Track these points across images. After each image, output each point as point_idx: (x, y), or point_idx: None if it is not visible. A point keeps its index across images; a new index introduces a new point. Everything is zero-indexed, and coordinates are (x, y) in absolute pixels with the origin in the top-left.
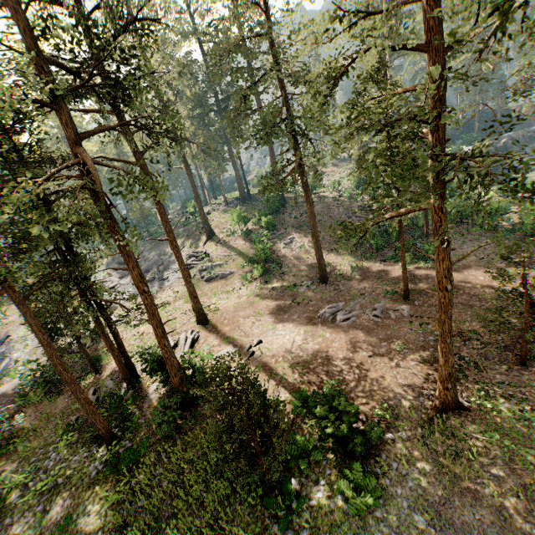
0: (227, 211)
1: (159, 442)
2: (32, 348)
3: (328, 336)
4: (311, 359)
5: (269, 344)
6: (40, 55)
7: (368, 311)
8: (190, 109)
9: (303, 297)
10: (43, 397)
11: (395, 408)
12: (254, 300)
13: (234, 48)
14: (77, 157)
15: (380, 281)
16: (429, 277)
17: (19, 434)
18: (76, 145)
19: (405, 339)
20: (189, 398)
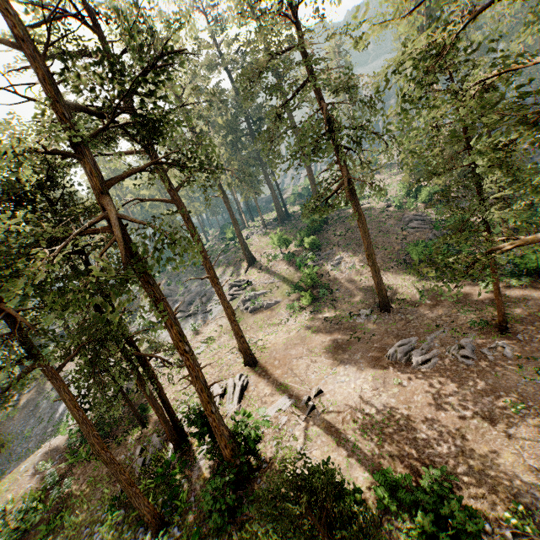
0: (266, 234)
1: (211, 533)
2: (85, 390)
3: (405, 385)
4: (389, 420)
5: (331, 395)
6: (60, 102)
7: (452, 349)
8: (222, 137)
9: (362, 330)
10: (92, 455)
11: (535, 512)
12: (305, 334)
13: (265, 66)
14: (103, 208)
15: (459, 306)
16: (527, 299)
17: (67, 502)
18: (102, 195)
19: (517, 393)
20: (243, 472)
